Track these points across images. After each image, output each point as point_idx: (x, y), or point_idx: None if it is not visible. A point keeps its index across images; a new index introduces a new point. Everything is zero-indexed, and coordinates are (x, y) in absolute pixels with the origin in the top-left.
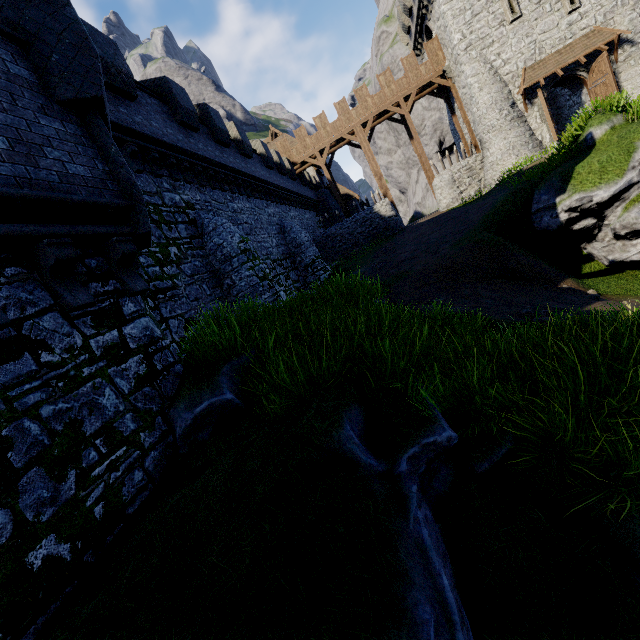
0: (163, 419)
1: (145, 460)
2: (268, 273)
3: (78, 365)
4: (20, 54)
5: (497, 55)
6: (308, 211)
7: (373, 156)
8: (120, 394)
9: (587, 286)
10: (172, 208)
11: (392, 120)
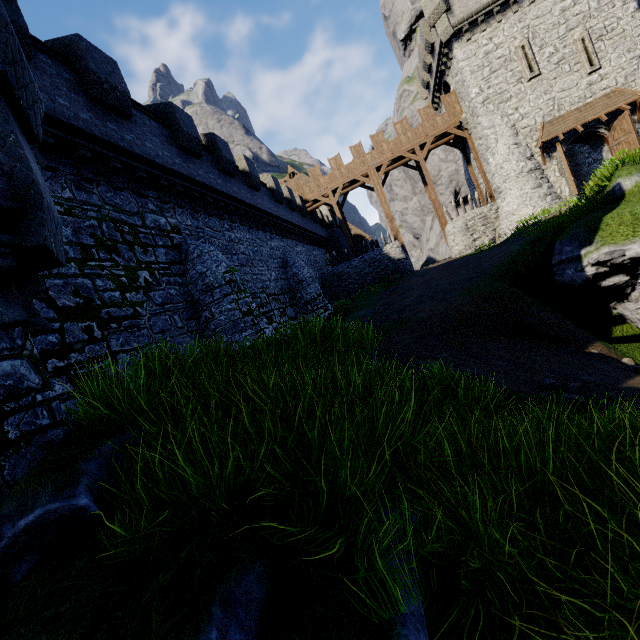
0: None
1: None
2: (254, 308)
3: None
4: None
5: (515, 109)
6: (317, 248)
7: (385, 199)
8: None
9: (620, 353)
10: (153, 230)
11: (407, 166)
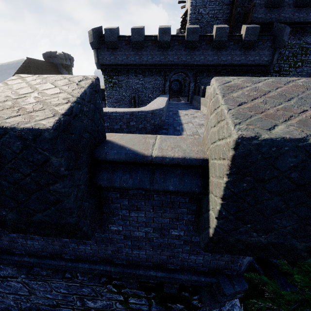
0: None
1: None
2: None
3: None
4: (272, 41)
5: None
6: None
7: None
8: None
9: None
10: None
11: None
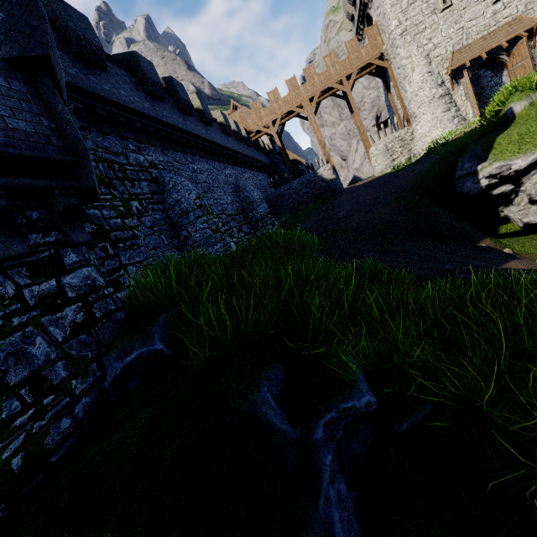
0: (98, 365)
1: (75, 407)
2: (220, 226)
3: (7, 315)
4: None
5: (429, 40)
6: (261, 173)
7: (318, 127)
8: (53, 342)
9: (503, 245)
10: (136, 167)
11: (335, 96)
